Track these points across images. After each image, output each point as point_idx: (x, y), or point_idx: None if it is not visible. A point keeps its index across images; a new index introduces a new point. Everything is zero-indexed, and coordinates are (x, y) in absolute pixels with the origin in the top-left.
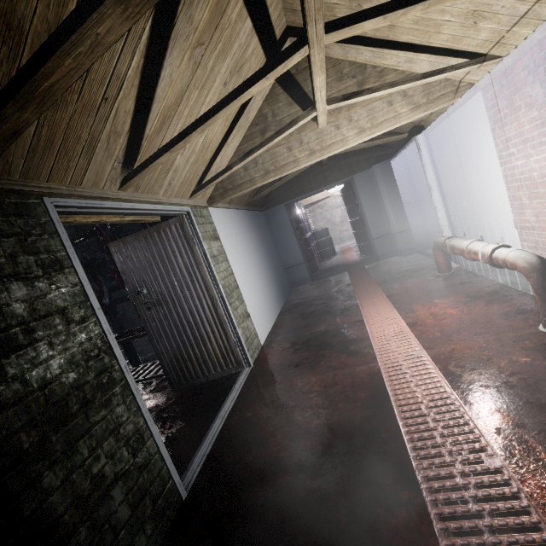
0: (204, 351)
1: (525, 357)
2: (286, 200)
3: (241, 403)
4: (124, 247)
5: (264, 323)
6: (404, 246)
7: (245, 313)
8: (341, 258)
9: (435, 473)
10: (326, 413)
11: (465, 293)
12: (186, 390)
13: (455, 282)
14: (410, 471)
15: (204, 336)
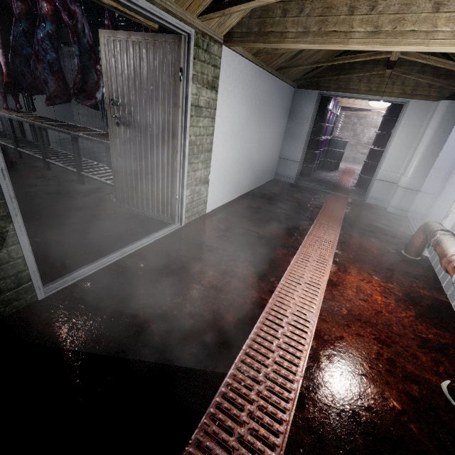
0: (149, 190)
1: (398, 403)
2: (323, 89)
3: (146, 251)
4: (113, 43)
5: (221, 195)
6: (399, 203)
7: (204, 178)
8: (338, 177)
9: (209, 446)
10: (189, 311)
11: (407, 289)
12: (125, 210)
13: (409, 271)
14: (194, 424)
15: (154, 178)
